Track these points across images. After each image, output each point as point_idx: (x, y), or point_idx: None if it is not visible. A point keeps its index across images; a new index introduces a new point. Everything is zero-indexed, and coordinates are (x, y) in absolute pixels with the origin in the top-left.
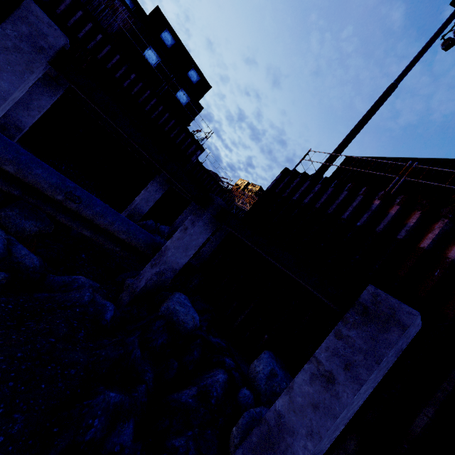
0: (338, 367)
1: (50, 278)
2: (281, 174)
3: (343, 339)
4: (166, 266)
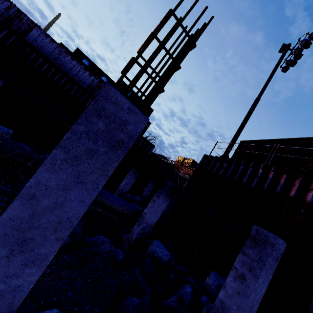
0: (246, 271)
1: (86, 239)
2: (203, 158)
3: (246, 255)
4: (146, 224)
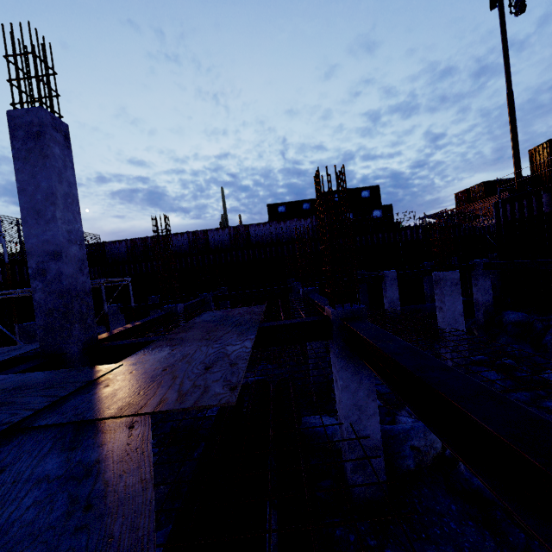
0: None
1: None
2: (494, 208)
3: None
4: (485, 306)
